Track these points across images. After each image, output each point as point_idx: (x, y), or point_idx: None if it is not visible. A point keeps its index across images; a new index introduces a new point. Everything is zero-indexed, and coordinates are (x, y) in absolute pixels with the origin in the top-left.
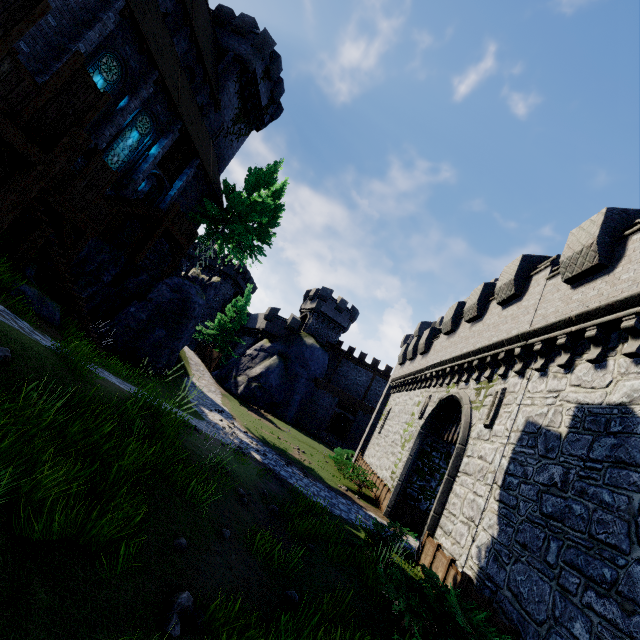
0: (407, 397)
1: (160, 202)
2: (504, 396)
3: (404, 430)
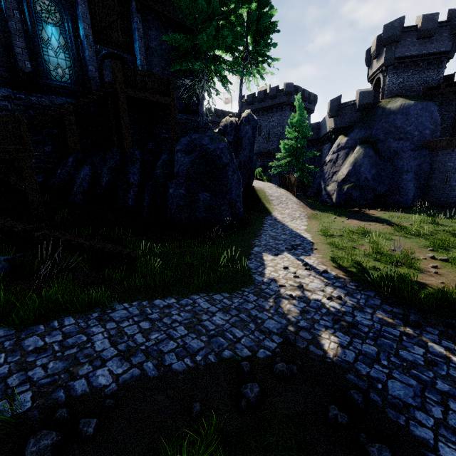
0: None
1: None
2: None
3: None
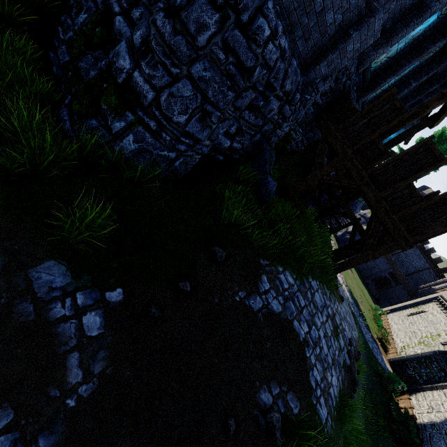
0: (443, 320)
1: None
2: None
3: (426, 336)
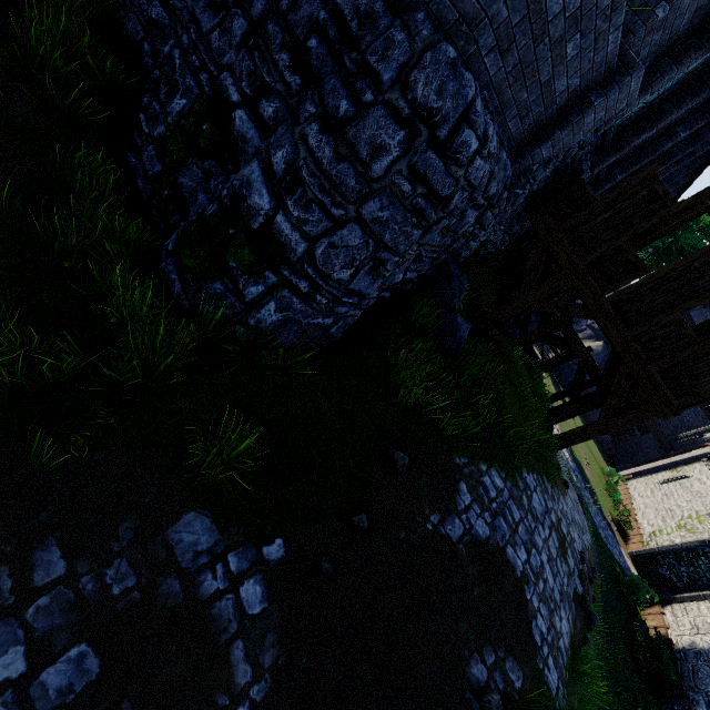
0: None
1: None
2: None
3: (689, 516)
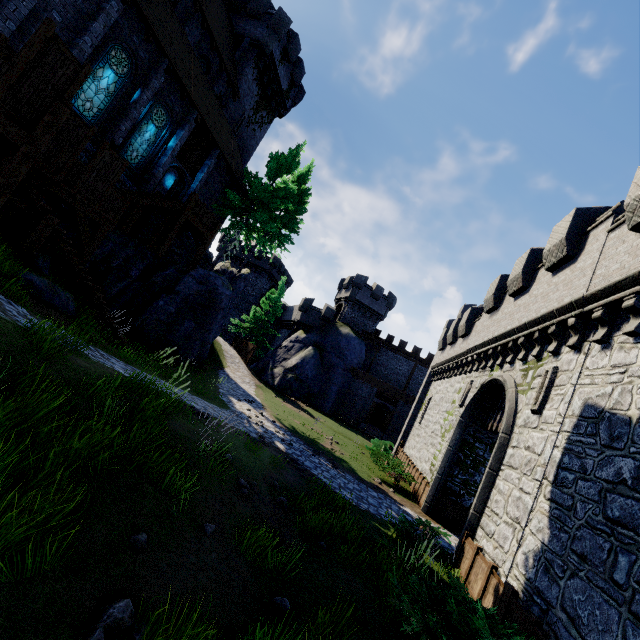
0: (448, 384)
1: (183, 196)
2: (556, 376)
3: (444, 419)
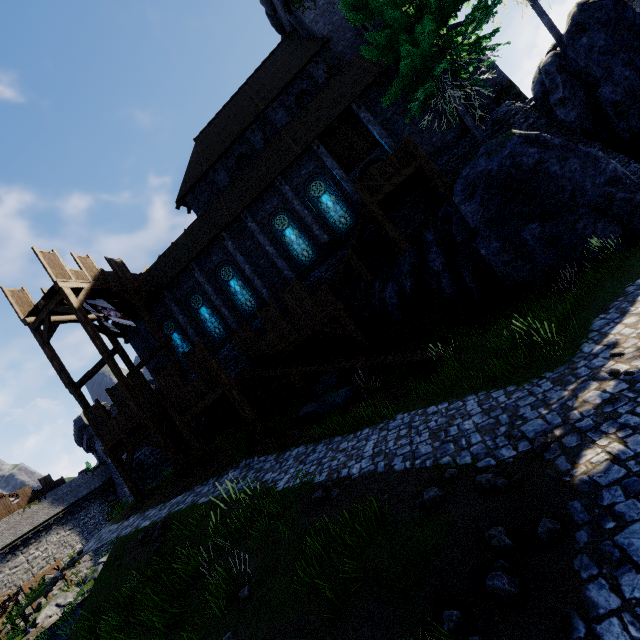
0: None
1: None
2: None
3: None
